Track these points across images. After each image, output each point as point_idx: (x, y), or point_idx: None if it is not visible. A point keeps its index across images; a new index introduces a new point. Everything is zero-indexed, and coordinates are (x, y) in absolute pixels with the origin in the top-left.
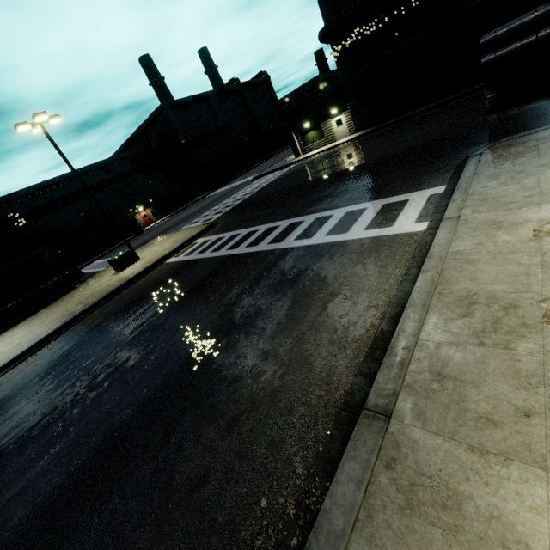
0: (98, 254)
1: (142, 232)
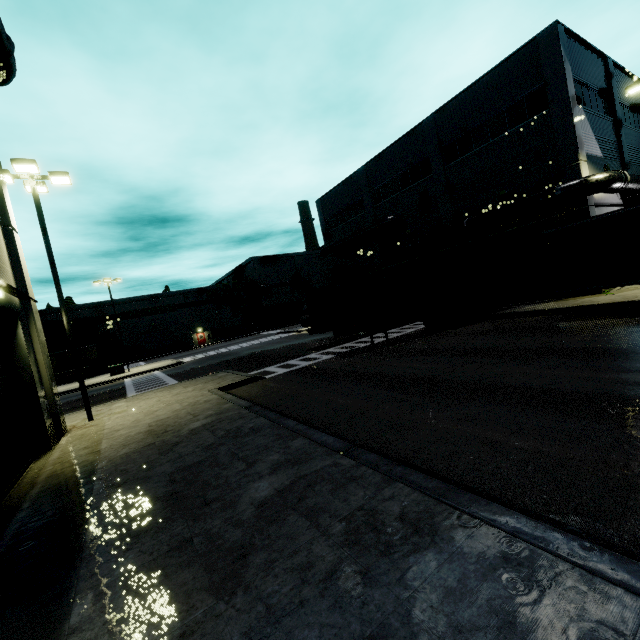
0: (150, 357)
1: (189, 349)
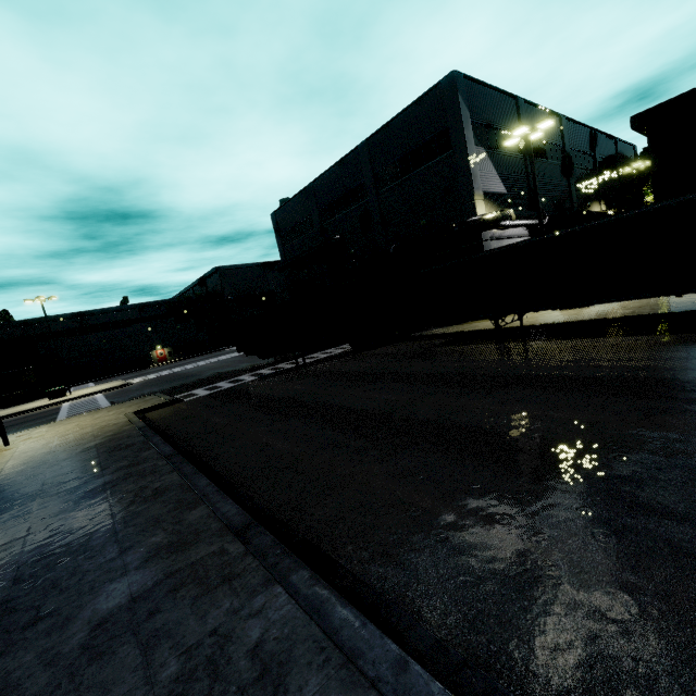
0: (103, 377)
1: (147, 367)
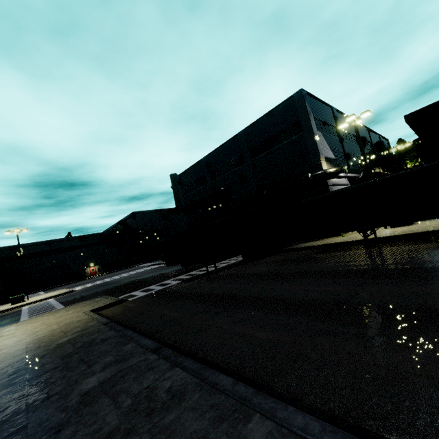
0: (50, 287)
1: (83, 279)
